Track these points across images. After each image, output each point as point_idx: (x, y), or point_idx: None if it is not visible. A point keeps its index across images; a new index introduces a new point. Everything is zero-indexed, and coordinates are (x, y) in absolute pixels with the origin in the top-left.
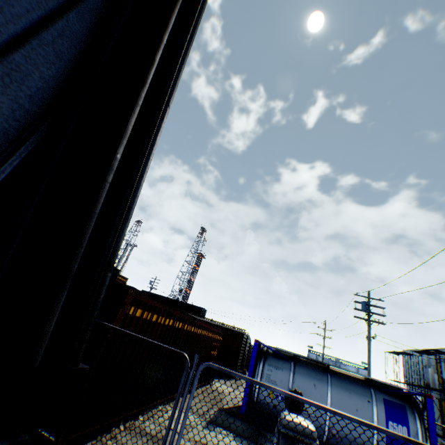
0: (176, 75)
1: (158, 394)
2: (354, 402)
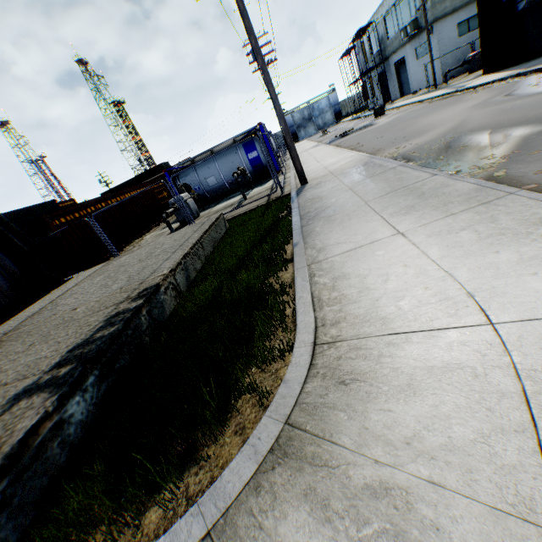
0: None
1: (129, 238)
2: (230, 159)
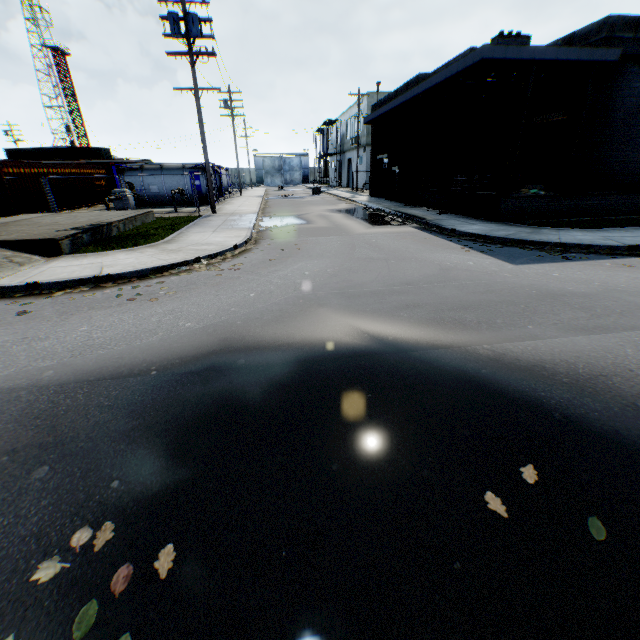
0: None
1: (61, 207)
2: (176, 179)
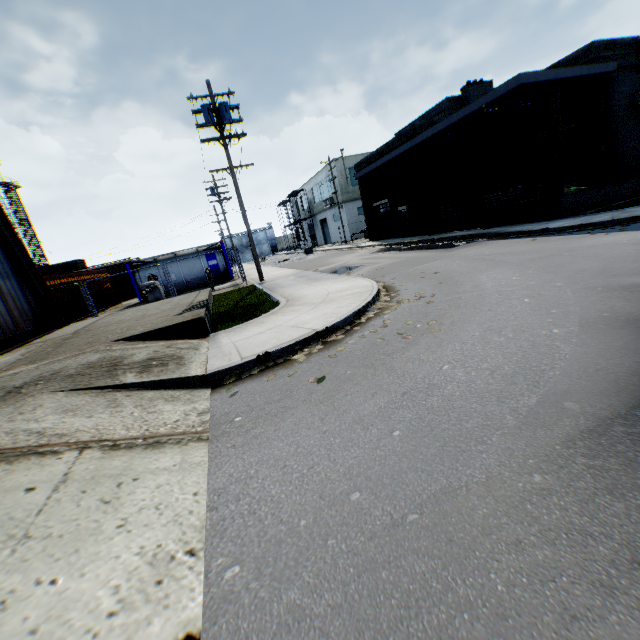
0: (7, 215)
1: (83, 315)
2: (192, 263)
